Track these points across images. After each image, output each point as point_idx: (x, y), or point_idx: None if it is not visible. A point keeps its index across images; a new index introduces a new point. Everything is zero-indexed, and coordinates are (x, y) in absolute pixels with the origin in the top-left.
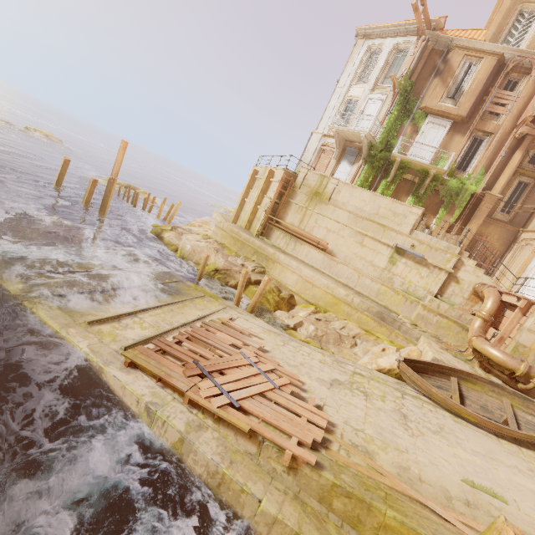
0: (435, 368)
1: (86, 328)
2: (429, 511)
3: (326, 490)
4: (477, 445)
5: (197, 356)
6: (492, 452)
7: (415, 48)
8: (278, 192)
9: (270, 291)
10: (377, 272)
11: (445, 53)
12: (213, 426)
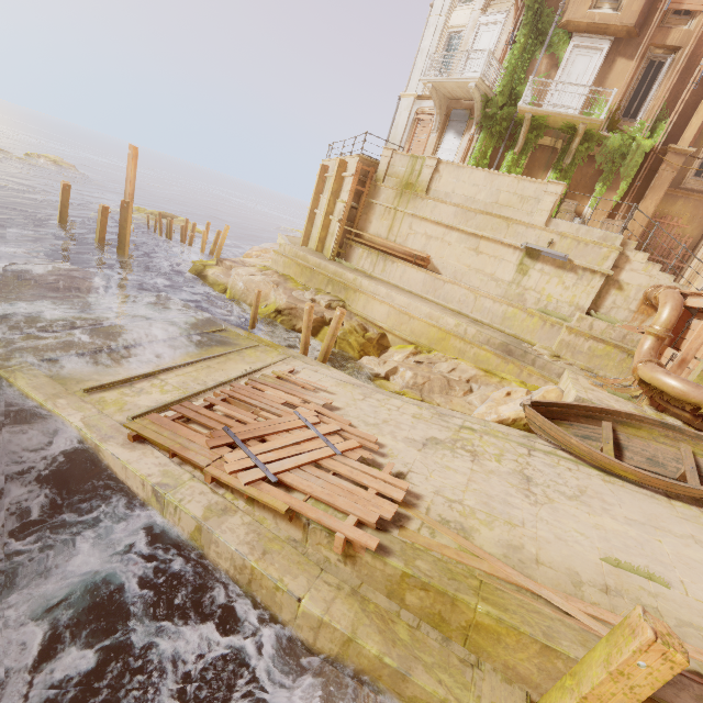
0: (579, 411)
1: (82, 398)
2: (543, 602)
3: (395, 581)
4: (635, 510)
5: (232, 421)
6: (657, 519)
7: None
8: (354, 192)
9: (351, 331)
10: (501, 289)
11: None
12: (245, 509)
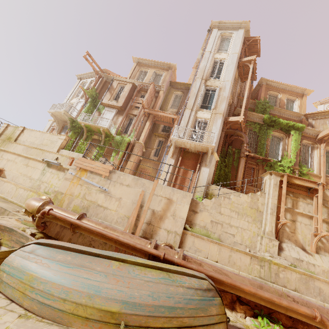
0: None
1: None
2: None
3: None
4: None
5: None
6: None
7: (95, 78)
8: None
9: None
10: (31, 183)
11: (111, 82)
12: None
